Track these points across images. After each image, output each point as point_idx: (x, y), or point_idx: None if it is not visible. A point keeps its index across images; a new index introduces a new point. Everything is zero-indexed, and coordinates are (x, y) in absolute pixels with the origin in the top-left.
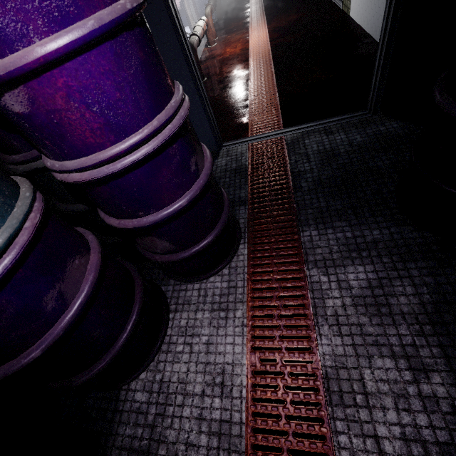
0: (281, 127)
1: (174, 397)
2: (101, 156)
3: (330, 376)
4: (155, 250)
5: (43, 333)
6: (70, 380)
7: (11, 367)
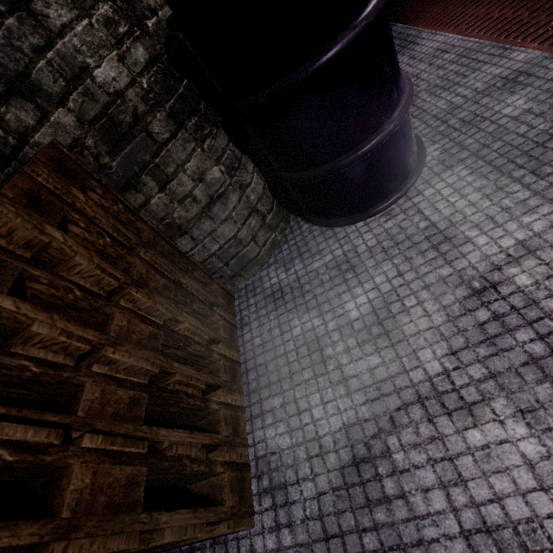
0: None
1: None
2: None
3: None
4: None
5: None
6: None
7: None
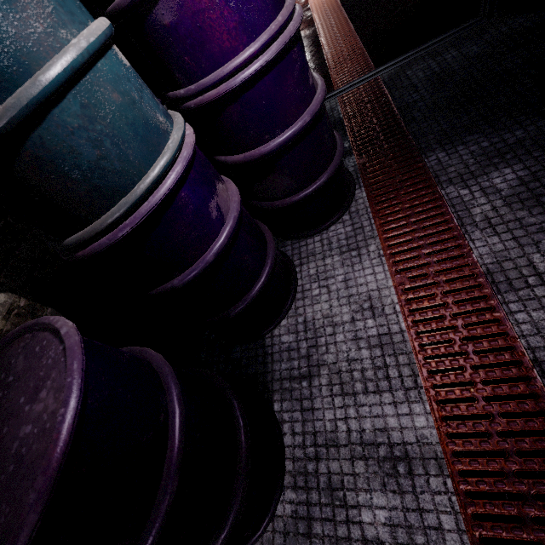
0: (372, 69)
1: (323, 330)
2: (237, 61)
3: (492, 271)
4: (275, 194)
5: (211, 242)
6: (226, 313)
7: (192, 271)
